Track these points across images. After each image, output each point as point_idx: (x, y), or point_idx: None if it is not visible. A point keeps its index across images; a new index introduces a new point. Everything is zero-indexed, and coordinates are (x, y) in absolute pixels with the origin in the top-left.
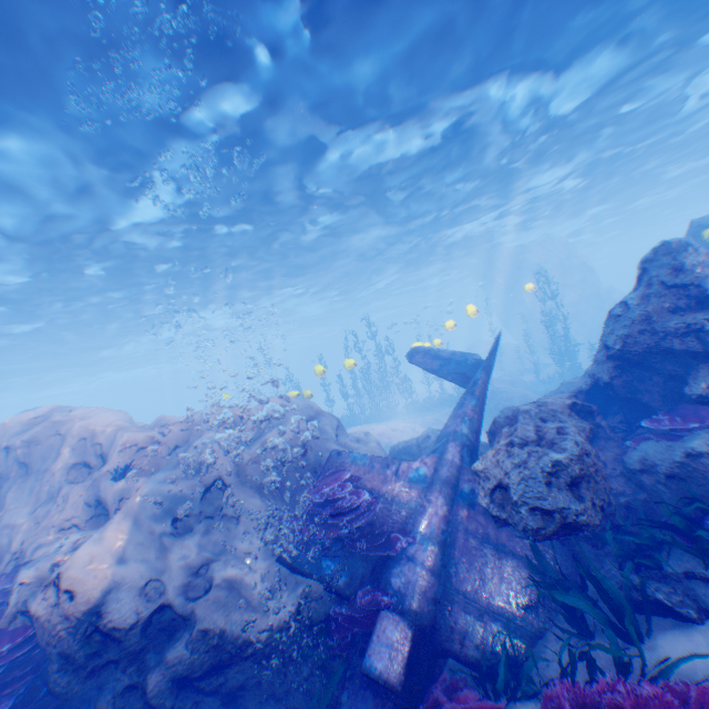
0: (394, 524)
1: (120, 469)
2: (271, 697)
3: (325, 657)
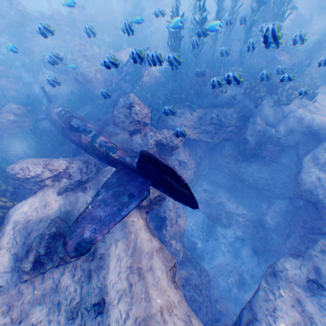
0: None
1: None
2: None
3: None
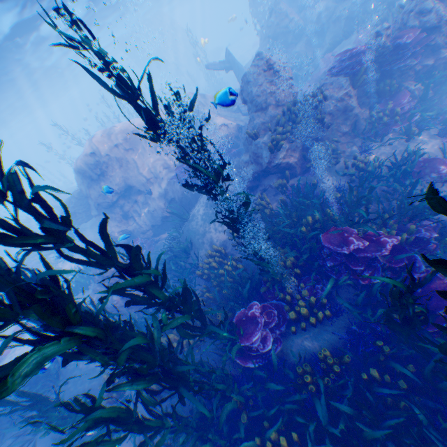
0: None
1: None
2: None
3: None
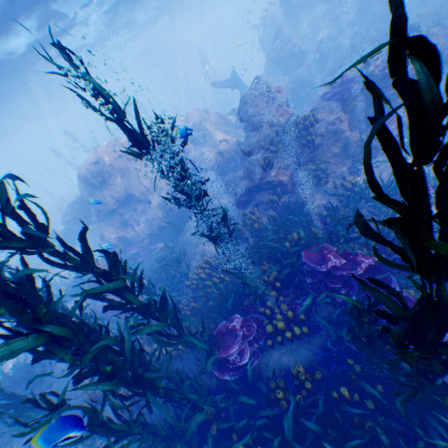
0: None
1: None
2: None
3: None
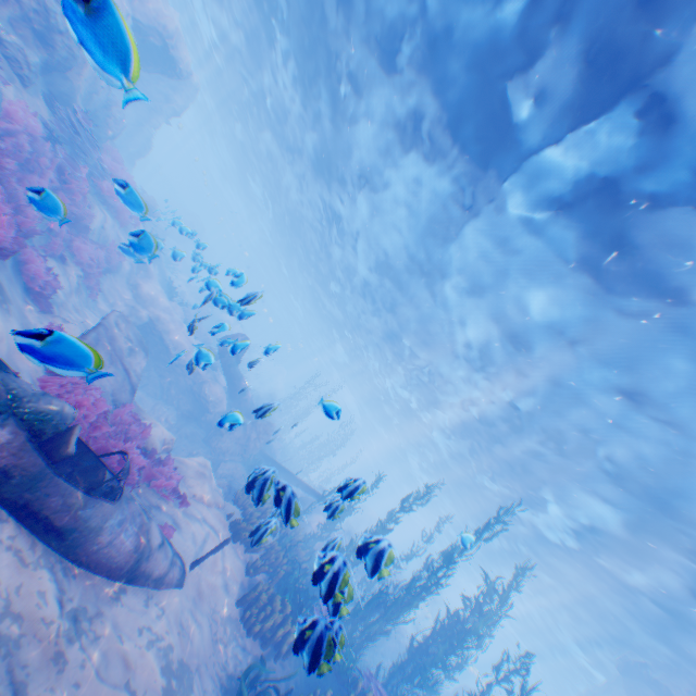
0: None
1: None
2: None
3: None
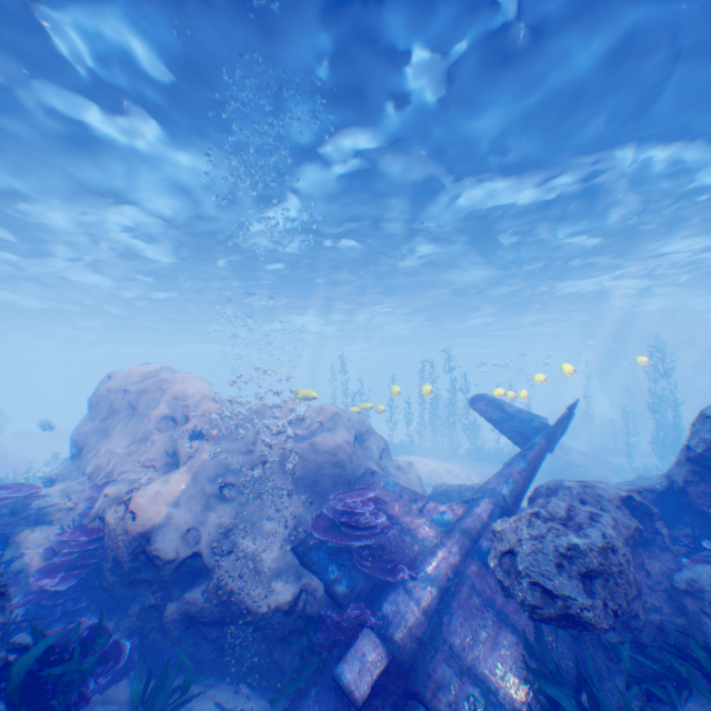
0: (403, 555)
1: (195, 430)
2: (256, 668)
3: (306, 650)
